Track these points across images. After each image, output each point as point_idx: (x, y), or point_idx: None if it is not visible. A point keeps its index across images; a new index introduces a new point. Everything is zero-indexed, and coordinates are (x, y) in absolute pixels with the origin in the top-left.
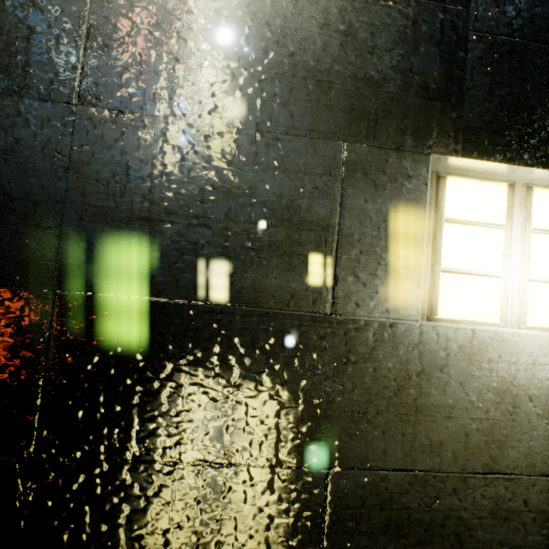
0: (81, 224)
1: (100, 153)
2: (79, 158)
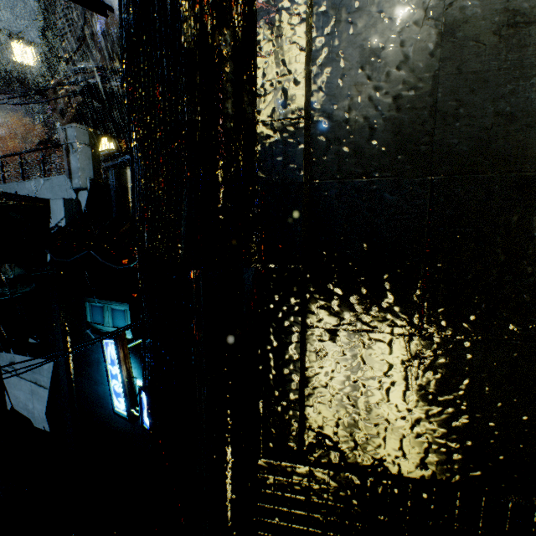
0: (457, 98)
1: (479, 4)
2: (453, 18)
